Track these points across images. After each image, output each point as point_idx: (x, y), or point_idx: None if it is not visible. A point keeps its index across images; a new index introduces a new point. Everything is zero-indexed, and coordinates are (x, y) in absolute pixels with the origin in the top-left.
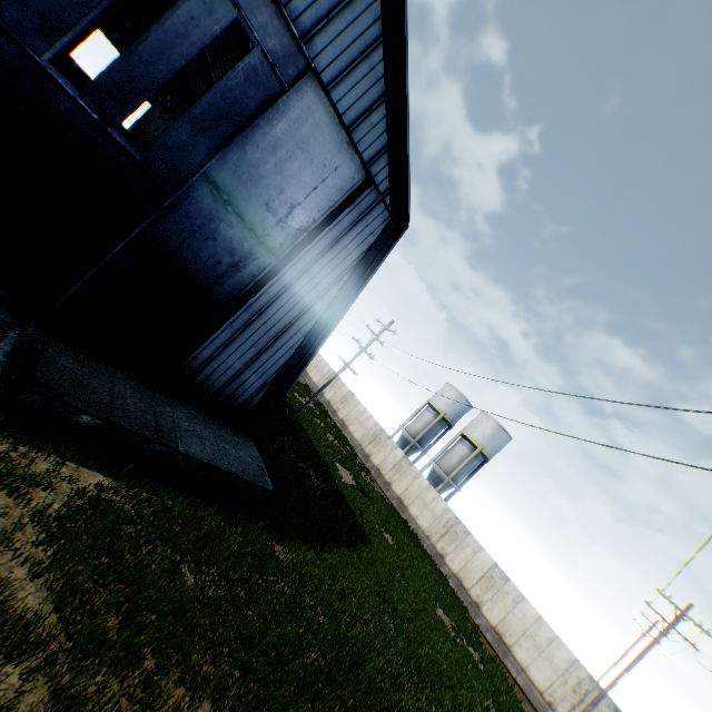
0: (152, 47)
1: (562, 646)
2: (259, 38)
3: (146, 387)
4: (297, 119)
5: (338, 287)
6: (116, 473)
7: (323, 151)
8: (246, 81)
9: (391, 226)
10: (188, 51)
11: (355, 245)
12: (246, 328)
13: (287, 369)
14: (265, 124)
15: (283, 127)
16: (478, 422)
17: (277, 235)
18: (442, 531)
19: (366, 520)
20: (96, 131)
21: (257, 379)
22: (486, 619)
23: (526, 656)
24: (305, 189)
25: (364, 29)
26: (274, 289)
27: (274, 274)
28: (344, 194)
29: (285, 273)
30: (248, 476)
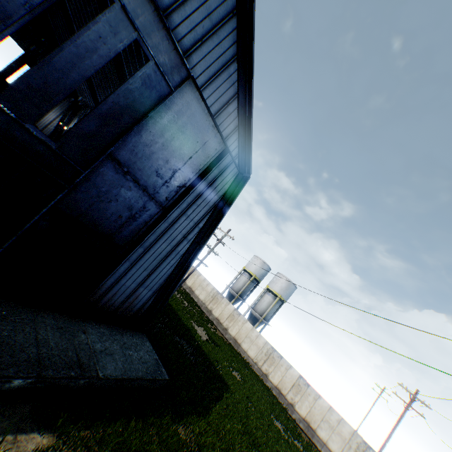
0: (66, 58)
1: (346, 424)
2: (153, 53)
3: (62, 322)
4: (179, 111)
5: (204, 221)
6: (51, 426)
7: (196, 132)
8: (143, 85)
9: (238, 177)
10: (96, 62)
11: (216, 192)
12: (140, 259)
13: (169, 281)
14: (156, 114)
15: (169, 116)
16: (277, 279)
17: (163, 192)
18: (264, 358)
19: (221, 366)
20: (13, 127)
21: (147, 292)
22: (299, 413)
23: (326, 434)
24: (183, 158)
25: (225, 49)
26: (160, 229)
27: (161, 219)
28: (209, 159)
29: (168, 217)
30: (150, 374)
